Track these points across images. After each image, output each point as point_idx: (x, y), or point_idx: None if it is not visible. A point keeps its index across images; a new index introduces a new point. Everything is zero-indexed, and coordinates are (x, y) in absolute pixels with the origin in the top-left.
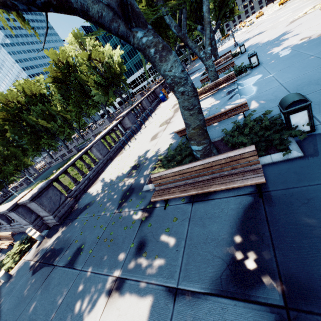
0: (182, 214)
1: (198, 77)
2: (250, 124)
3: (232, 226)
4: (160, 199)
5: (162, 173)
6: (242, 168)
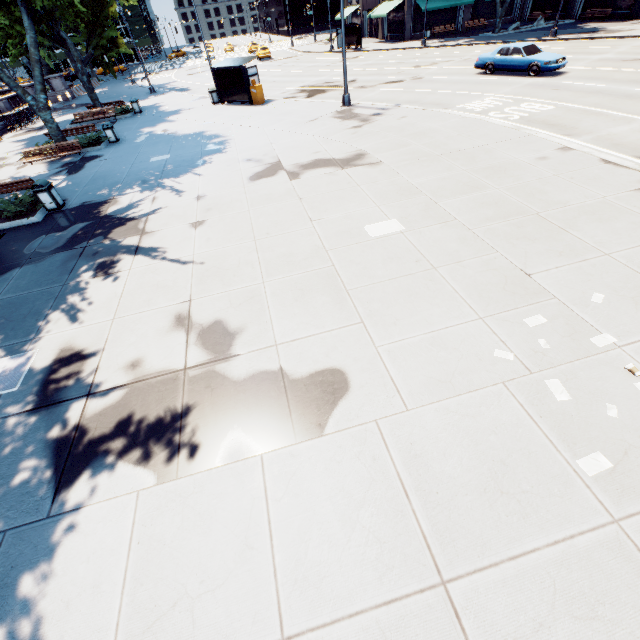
0: None
1: (70, 122)
2: (21, 197)
3: None
4: None
5: None
6: None
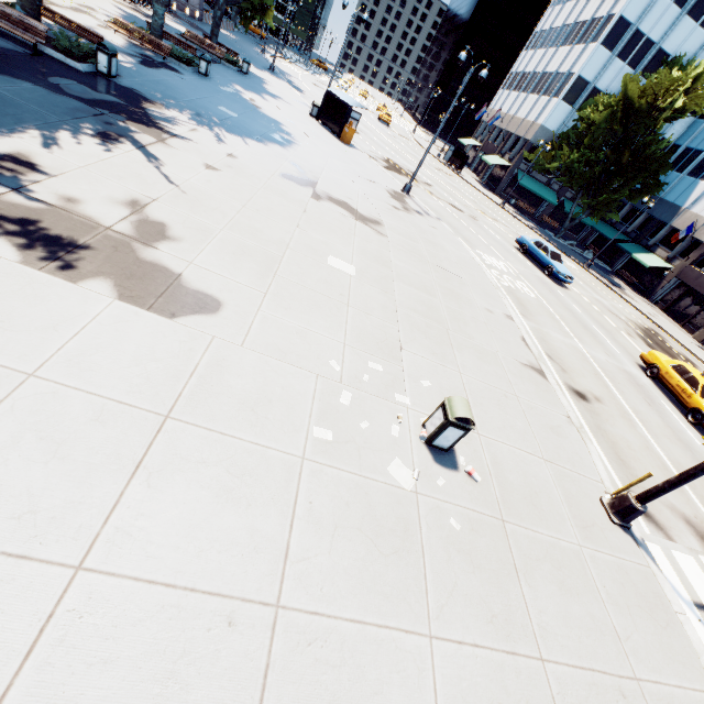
0: None
1: (180, 33)
2: (82, 44)
3: None
4: None
5: None
6: (33, 35)
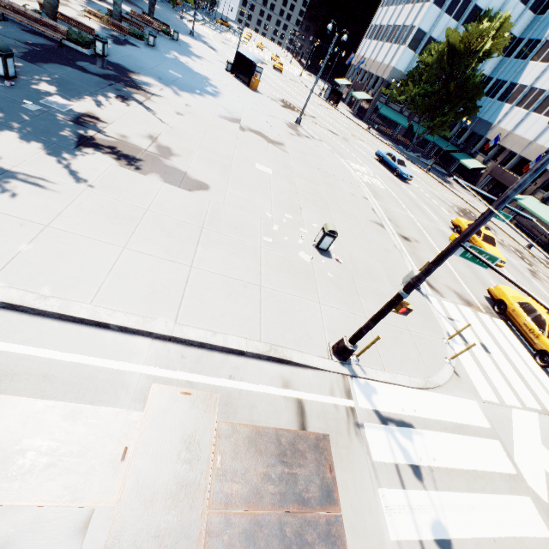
0: (13, 28)
1: (124, 11)
2: (84, 35)
3: (38, 42)
4: (1, 11)
5: (12, 2)
6: (59, 34)
